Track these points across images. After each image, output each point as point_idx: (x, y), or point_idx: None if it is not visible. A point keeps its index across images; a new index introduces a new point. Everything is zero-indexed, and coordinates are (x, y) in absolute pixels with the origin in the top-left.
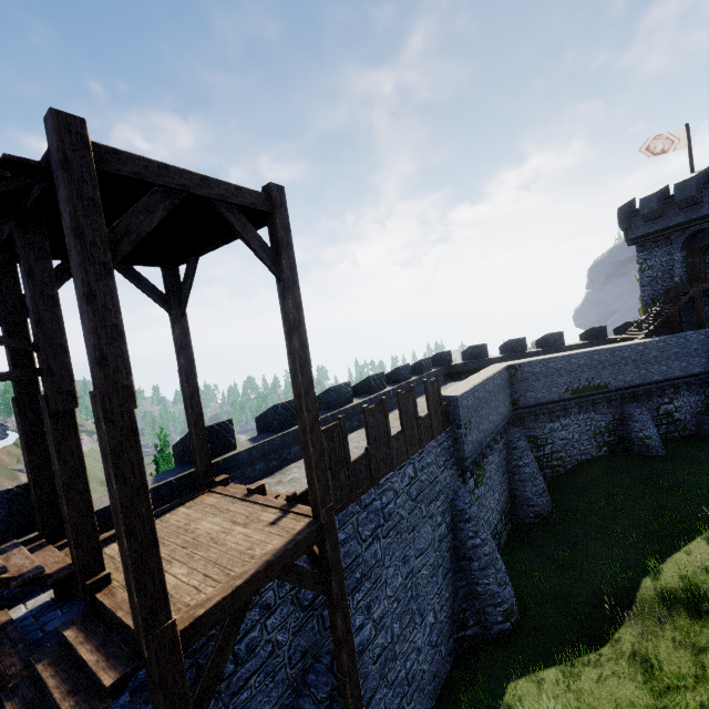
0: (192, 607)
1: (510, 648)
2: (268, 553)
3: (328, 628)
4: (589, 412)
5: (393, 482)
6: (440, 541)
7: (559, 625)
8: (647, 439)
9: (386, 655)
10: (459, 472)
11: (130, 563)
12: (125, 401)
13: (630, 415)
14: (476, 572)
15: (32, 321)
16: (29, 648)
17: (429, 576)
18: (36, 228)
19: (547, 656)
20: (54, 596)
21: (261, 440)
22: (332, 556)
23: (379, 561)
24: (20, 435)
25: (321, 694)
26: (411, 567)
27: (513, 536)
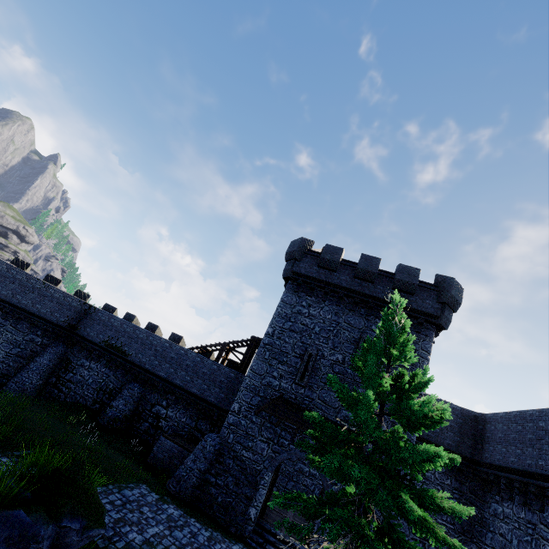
0: None
1: None
2: None
3: None
4: (111, 370)
5: None
6: None
7: None
8: (110, 407)
9: None
10: None
11: None
12: None
13: (125, 388)
14: None
15: None
16: None
17: None
18: None
19: None
20: None
21: None
22: None
23: None
24: None
25: None
26: None
27: None
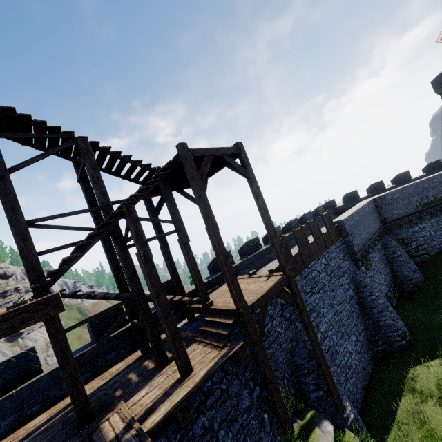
0: (249, 301)
1: (408, 353)
2: (269, 286)
3: (299, 331)
4: (439, 216)
5: (316, 266)
6: (350, 298)
7: (439, 339)
8: None
9: (332, 350)
10: (353, 262)
11: (230, 280)
12: (216, 228)
13: None
14: (377, 314)
15: (171, 214)
16: (191, 330)
17: (347, 316)
18: (165, 182)
19: (433, 354)
20: (188, 320)
21: (245, 258)
22: (295, 289)
23: (317, 304)
24: (165, 260)
25: (303, 355)
26: (336, 310)
27: (400, 300)
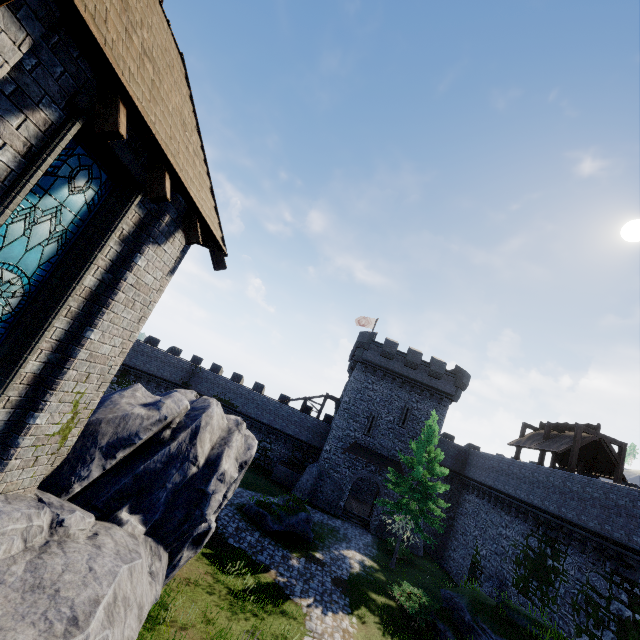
0: None
1: None
2: None
3: None
4: None
5: None
6: None
7: None
8: None
9: None
10: None
11: None
12: None
13: None
14: None
15: None
16: None
17: None
18: None
19: None
20: None
21: None
22: None
23: None
24: None
25: None
26: None
27: None
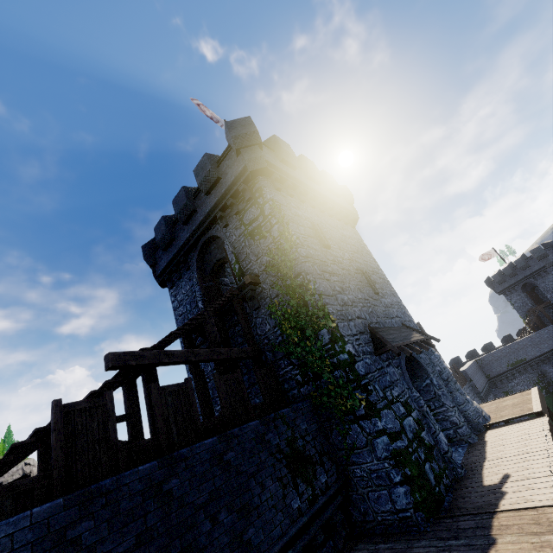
0: None
1: None
2: None
3: None
4: (525, 374)
5: None
6: None
7: None
8: None
9: None
10: (480, 400)
11: None
12: None
13: (545, 371)
14: None
15: None
16: None
17: None
18: None
19: None
20: None
21: None
22: None
23: None
24: None
25: None
26: None
27: None
